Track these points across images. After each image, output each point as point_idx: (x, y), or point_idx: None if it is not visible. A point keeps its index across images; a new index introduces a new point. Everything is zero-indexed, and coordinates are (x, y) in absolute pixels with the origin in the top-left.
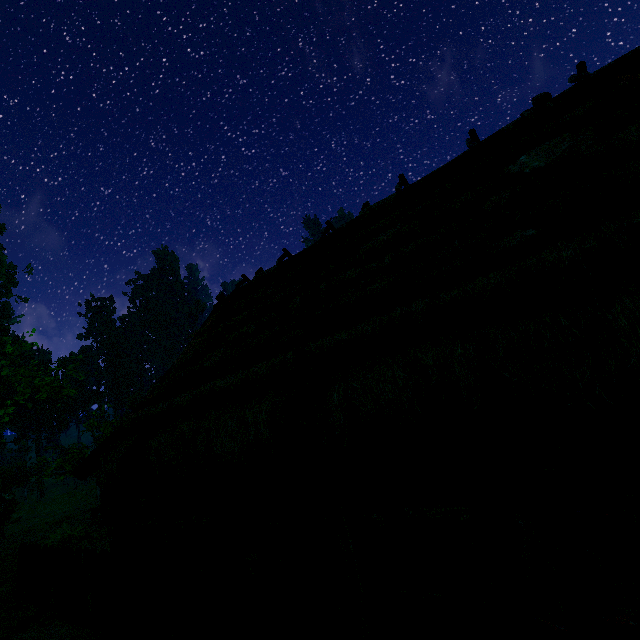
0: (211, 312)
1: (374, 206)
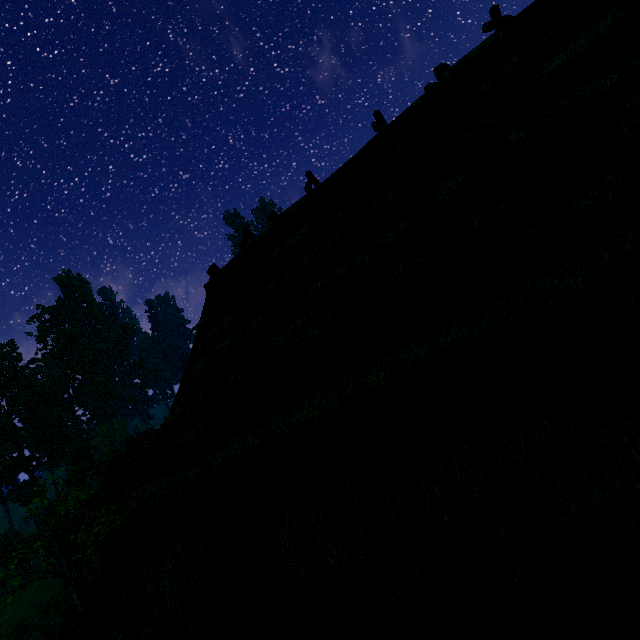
0: (207, 293)
1: (469, 56)
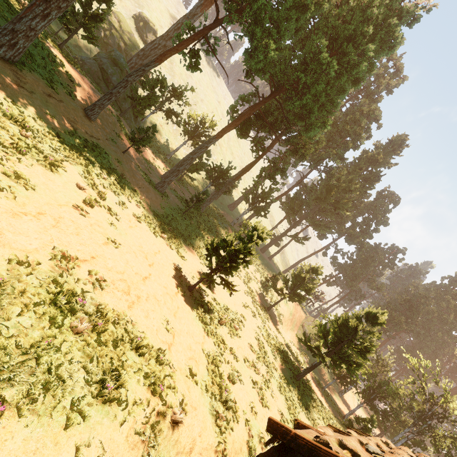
0: None
1: None
